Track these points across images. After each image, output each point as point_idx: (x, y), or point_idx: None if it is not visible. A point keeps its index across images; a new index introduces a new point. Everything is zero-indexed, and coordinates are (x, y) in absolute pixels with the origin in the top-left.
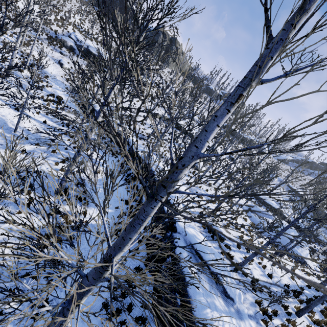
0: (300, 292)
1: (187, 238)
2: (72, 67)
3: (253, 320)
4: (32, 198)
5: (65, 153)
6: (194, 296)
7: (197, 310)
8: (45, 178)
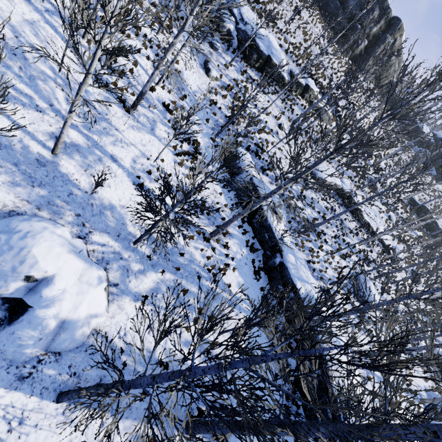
0: None
1: None
2: (222, 76)
3: None
4: None
5: (197, 290)
6: None
7: None
8: None
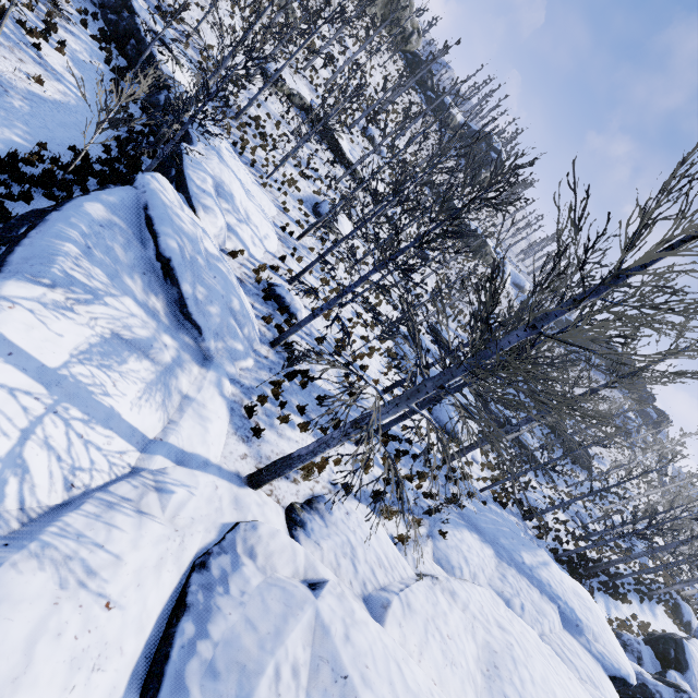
0: (397, 436)
1: (145, 196)
2: None
3: (238, 387)
4: None
5: None
6: (56, 221)
7: (41, 234)
8: None
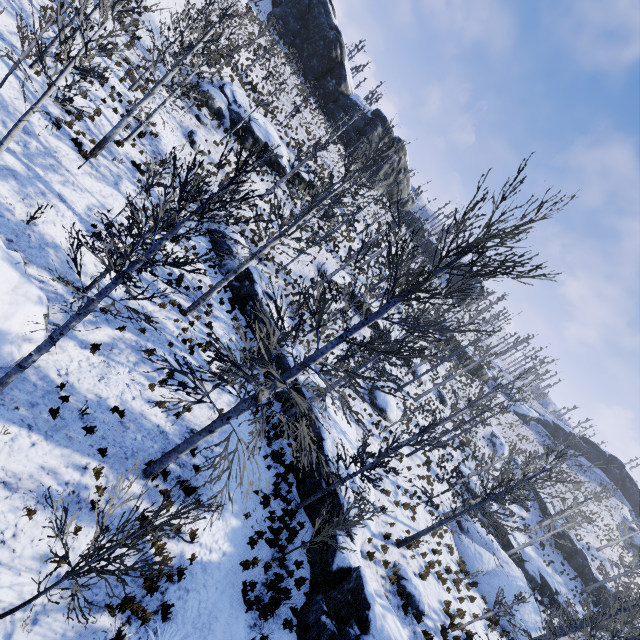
0: None
1: None
2: (210, 152)
3: None
4: (104, 488)
5: (167, 356)
6: None
7: None
8: (129, 426)
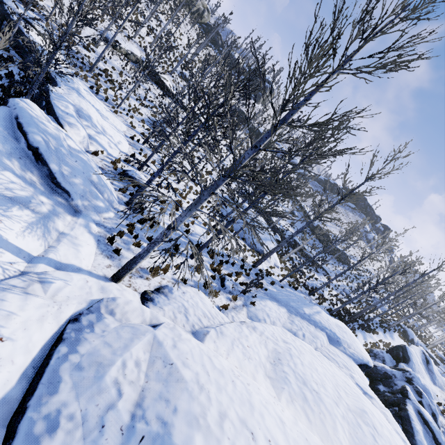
0: (220, 253)
1: (15, 111)
2: None
3: (102, 228)
4: None
5: None
6: None
7: None
8: None
